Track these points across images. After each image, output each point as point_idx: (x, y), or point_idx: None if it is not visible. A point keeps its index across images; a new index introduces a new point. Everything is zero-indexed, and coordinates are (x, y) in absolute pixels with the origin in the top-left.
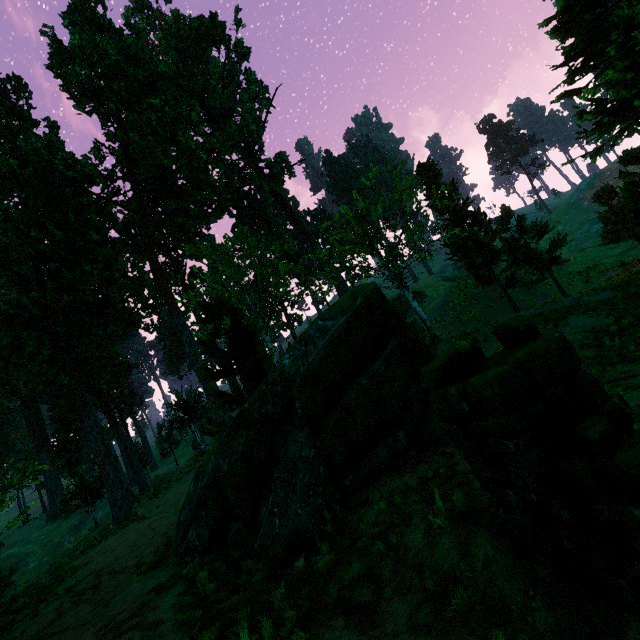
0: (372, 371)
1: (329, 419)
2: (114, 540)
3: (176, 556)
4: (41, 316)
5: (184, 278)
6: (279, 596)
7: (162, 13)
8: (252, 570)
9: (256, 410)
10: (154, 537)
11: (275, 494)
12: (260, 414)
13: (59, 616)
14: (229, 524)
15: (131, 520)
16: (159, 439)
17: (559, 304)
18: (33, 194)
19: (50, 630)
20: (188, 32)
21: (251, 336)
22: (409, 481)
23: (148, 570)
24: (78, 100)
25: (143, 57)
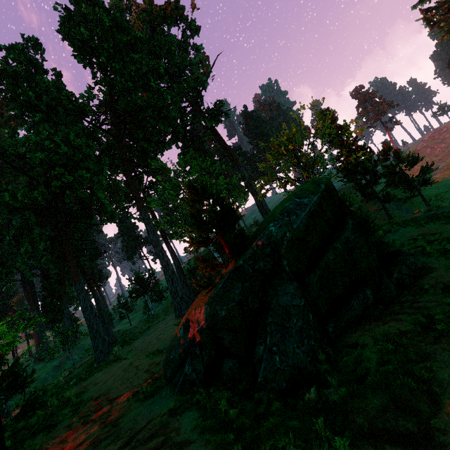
0: (344, 239)
1: (313, 275)
2: (102, 375)
3: (171, 387)
4: (45, 207)
5: (145, 188)
6: (319, 423)
7: (136, 2)
8: (263, 399)
9: (250, 266)
10: (139, 373)
11: (271, 335)
12: (253, 269)
13: (71, 433)
14: (222, 361)
15: (110, 361)
16: (118, 306)
17: (445, 208)
18: (45, 118)
19: (65, 444)
20: (158, 11)
21: (233, 212)
22: (399, 327)
23: (146, 398)
24: (80, 53)
25: (127, 26)
